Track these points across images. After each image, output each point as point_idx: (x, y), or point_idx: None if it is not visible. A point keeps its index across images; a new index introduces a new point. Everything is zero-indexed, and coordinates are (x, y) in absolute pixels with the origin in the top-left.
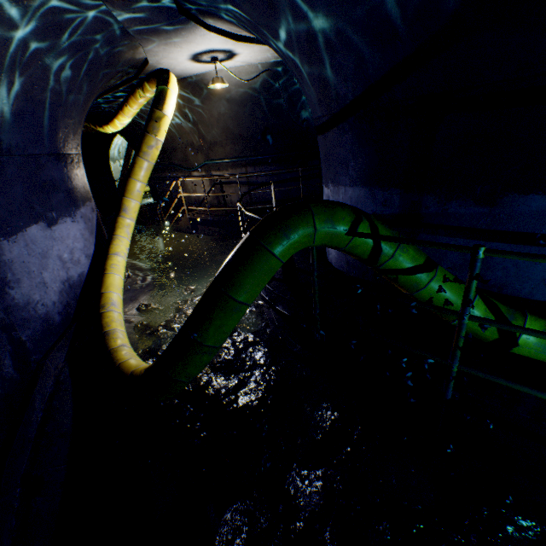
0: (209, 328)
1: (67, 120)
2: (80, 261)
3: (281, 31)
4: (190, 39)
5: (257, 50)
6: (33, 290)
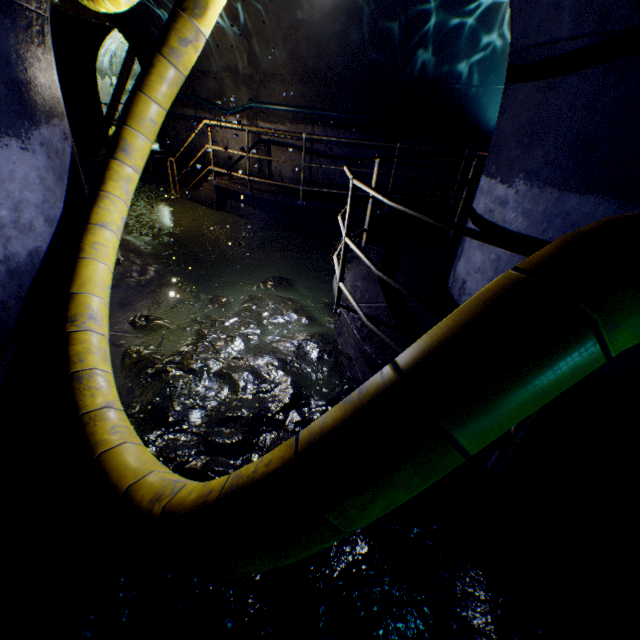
0: (370, 504)
1: None
2: (33, 227)
3: None
4: None
5: None
6: None
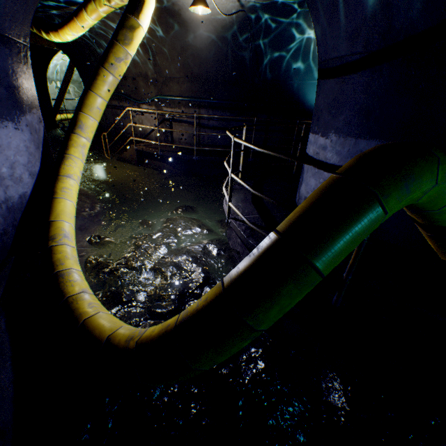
0: (270, 309)
1: None
2: (22, 179)
3: None
4: None
5: None
6: None
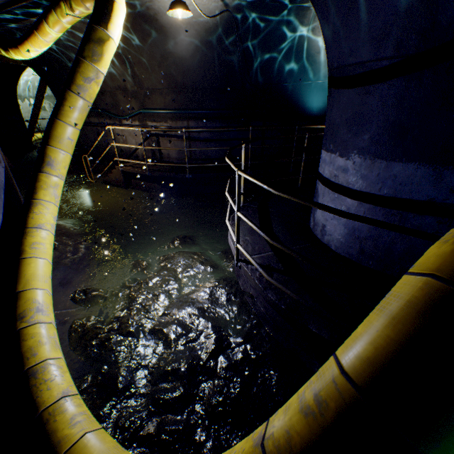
0: None
1: None
2: None
3: None
4: None
5: None
6: None
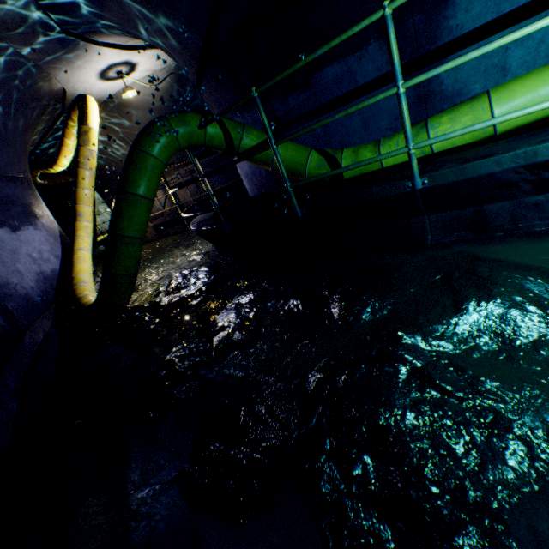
0: (123, 221)
1: (9, 149)
2: (50, 260)
3: (136, 20)
4: (89, 58)
5: (151, 56)
6: (10, 275)
